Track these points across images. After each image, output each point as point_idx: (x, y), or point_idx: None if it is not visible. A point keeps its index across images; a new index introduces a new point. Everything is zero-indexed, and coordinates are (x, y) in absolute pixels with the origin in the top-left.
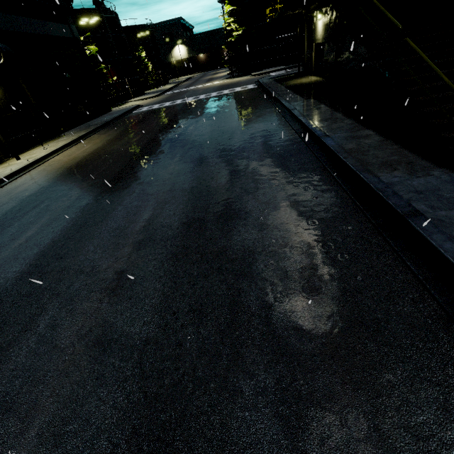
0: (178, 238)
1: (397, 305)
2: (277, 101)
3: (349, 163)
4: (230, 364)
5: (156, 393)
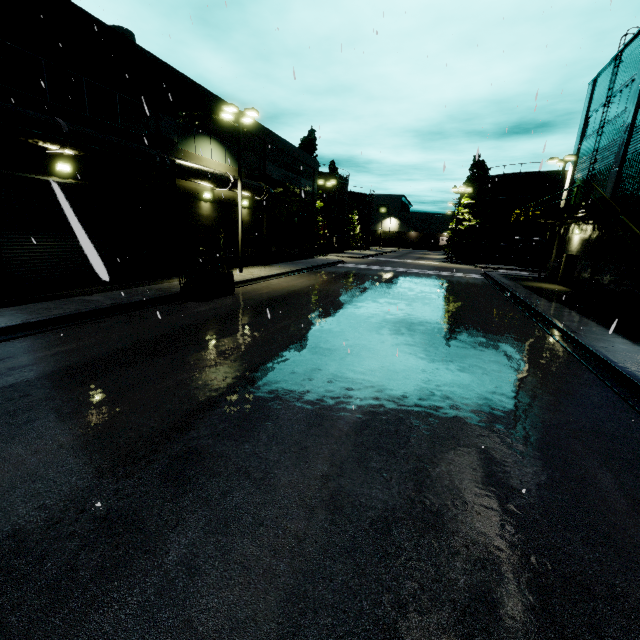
0: (427, 358)
1: (634, 434)
2: (512, 295)
3: (599, 354)
4: (491, 421)
5: (437, 416)
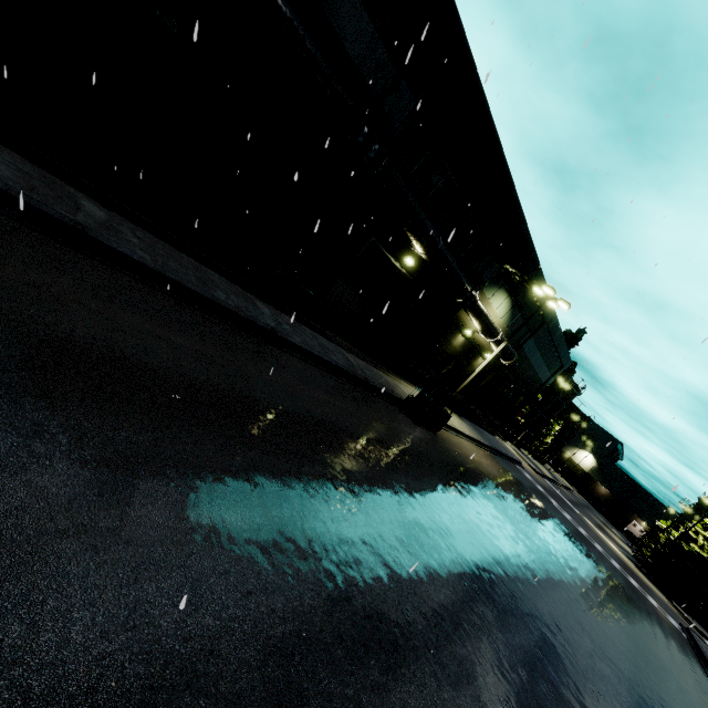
0: None
1: None
2: None
3: None
4: None
5: None
